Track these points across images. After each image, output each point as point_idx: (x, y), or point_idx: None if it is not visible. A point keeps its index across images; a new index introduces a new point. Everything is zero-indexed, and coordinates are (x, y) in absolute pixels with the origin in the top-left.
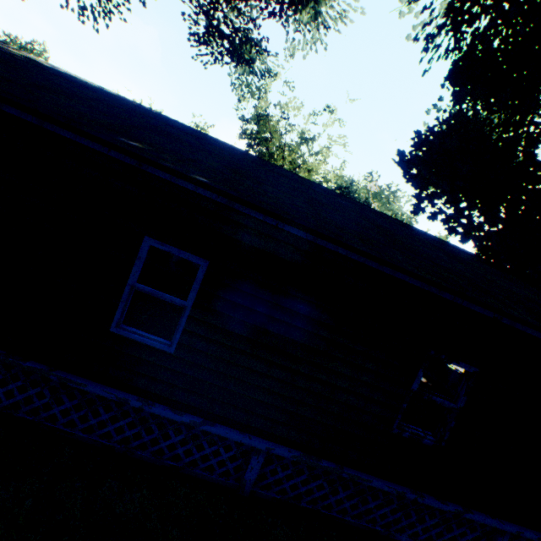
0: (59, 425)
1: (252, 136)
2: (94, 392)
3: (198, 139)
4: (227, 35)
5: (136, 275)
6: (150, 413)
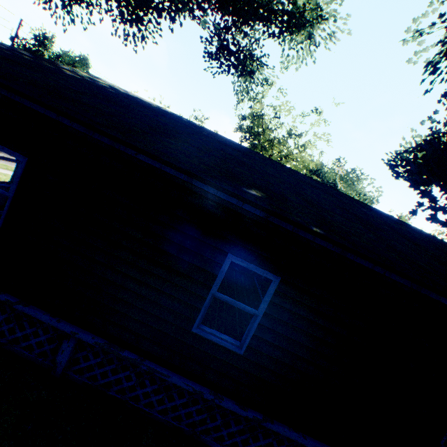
0: (140, 404)
1: (247, 131)
2: (175, 383)
3: (246, 156)
4: (234, 53)
5: (217, 286)
6: (215, 403)
